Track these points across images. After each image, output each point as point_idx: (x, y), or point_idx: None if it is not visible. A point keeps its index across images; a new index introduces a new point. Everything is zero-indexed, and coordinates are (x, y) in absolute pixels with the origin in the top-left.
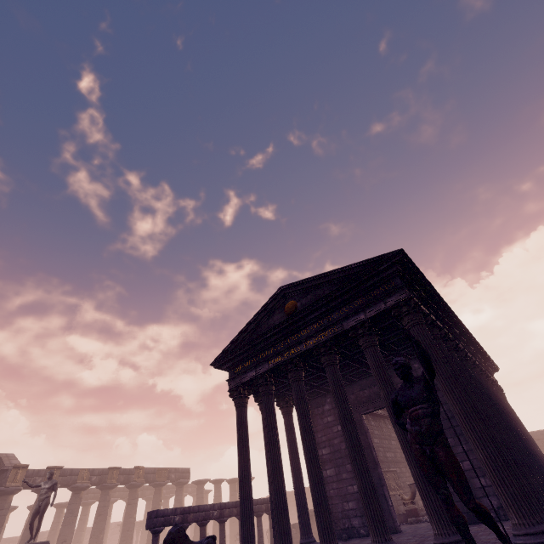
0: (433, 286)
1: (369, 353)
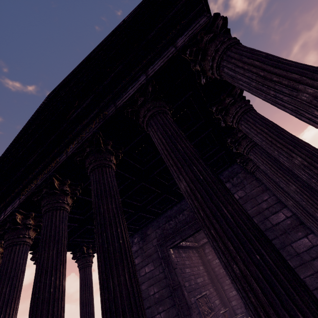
0: None
1: (154, 123)
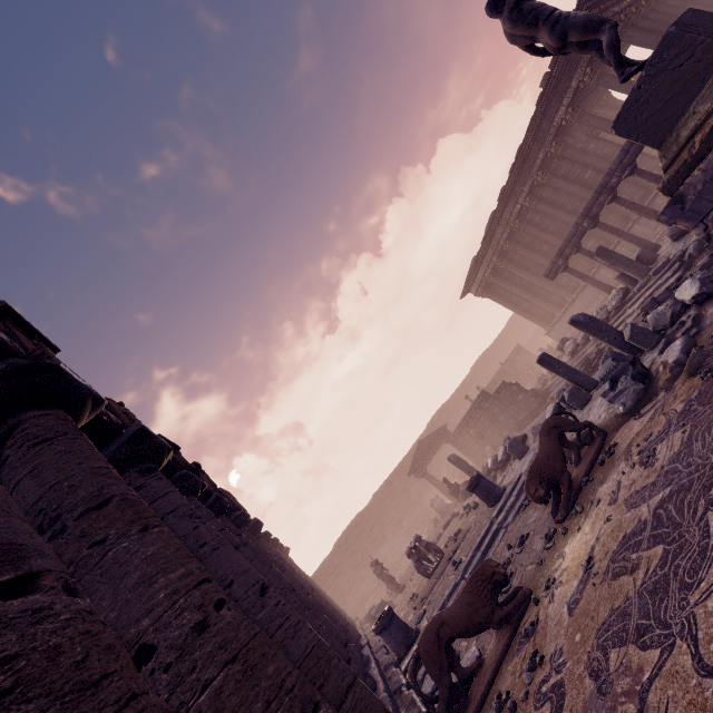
0: None
1: None
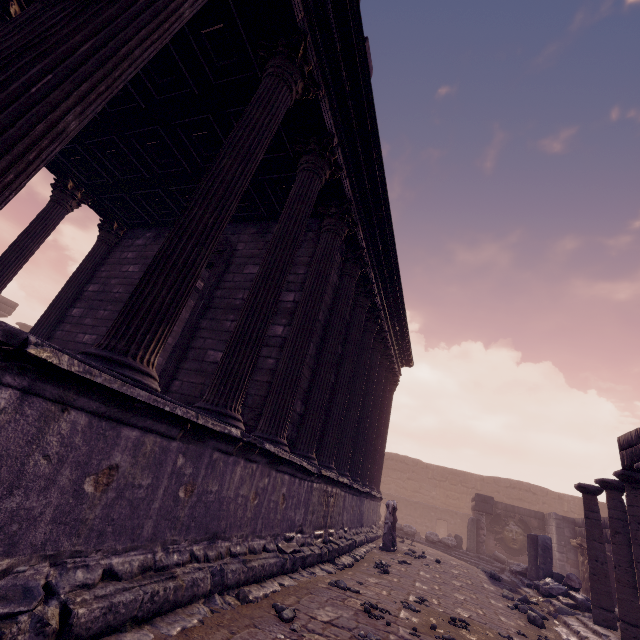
0: (371, 68)
1: None
